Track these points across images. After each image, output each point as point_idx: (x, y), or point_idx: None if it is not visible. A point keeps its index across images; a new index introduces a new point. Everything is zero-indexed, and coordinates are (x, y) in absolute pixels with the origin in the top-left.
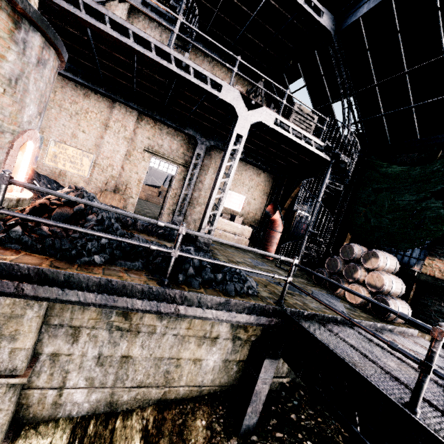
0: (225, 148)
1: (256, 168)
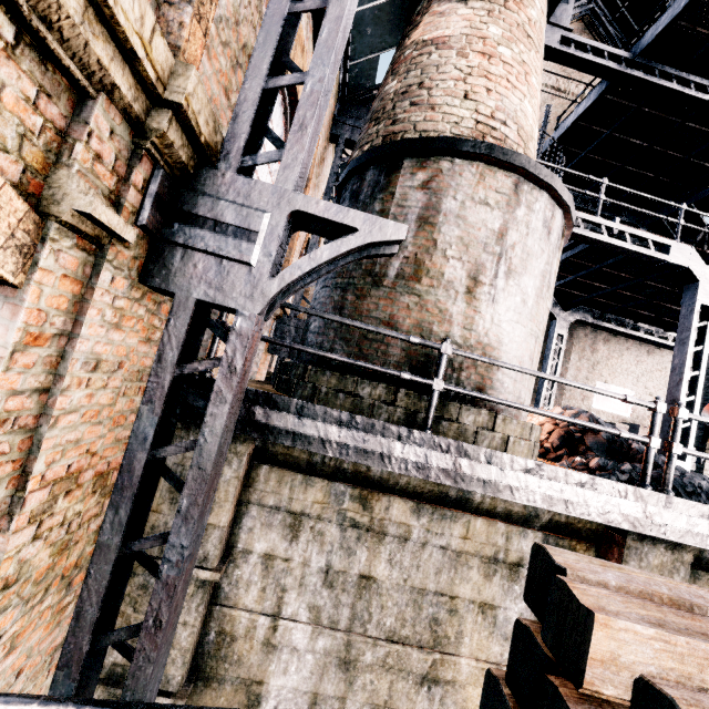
0: (681, 327)
1: (644, 343)
